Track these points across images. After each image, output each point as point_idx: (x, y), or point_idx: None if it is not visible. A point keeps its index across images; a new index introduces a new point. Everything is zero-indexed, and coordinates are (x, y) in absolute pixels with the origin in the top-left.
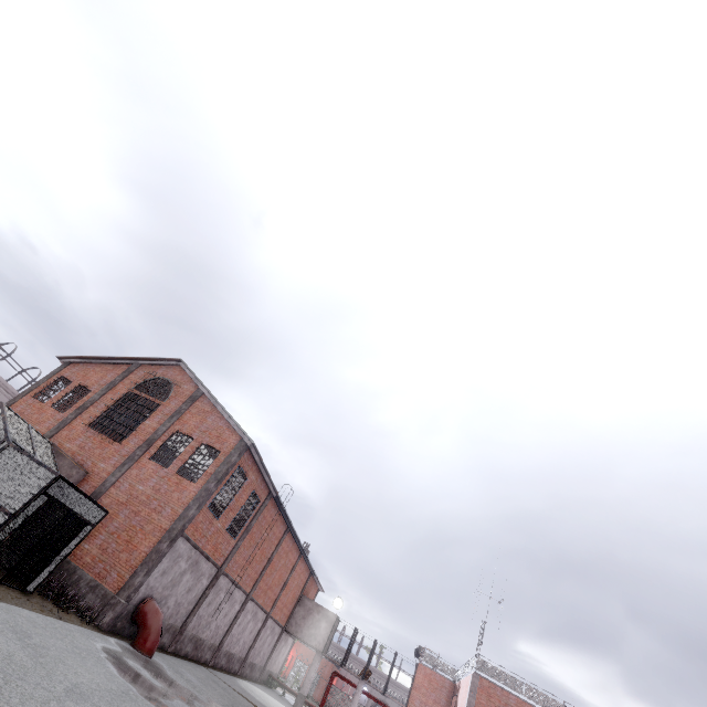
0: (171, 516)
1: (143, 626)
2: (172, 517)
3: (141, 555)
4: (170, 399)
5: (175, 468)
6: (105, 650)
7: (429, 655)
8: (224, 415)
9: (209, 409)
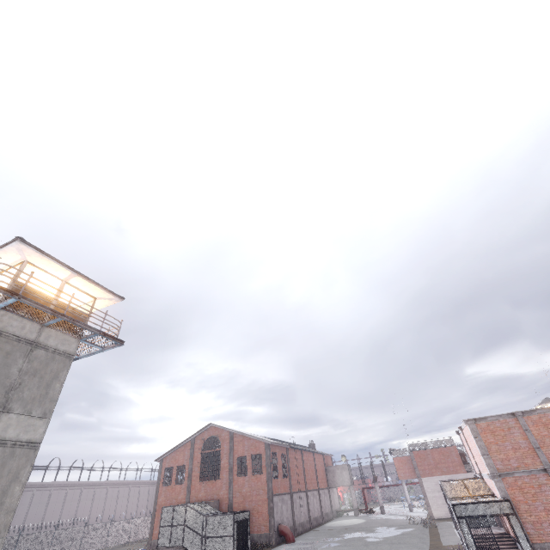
0: (264, 492)
1: (285, 535)
2: (265, 492)
3: (266, 513)
4: (222, 445)
5: (250, 473)
6: (285, 549)
7: (395, 451)
8: (250, 437)
9: (241, 438)
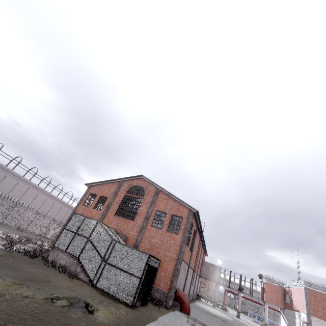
0: (175, 252)
1: (182, 303)
2: (175, 252)
3: (170, 272)
4: (146, 195)
5: (165, 229)
6: (189, 323)
7: (268, 278)
8: (176, 199)
9: (166, 197)
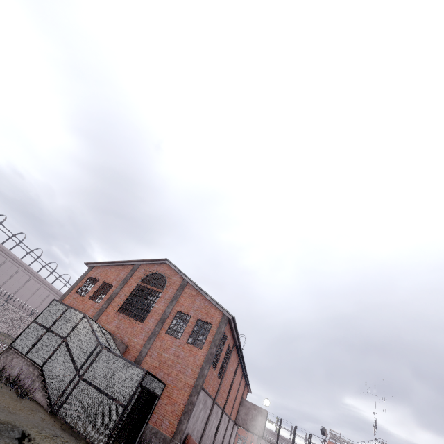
0: (192, 375)
1: None
2: (193, 376)
3: (180, 406)
4: (167, 288)
5: (184, 339)
6: None
7: (334, 435)
8: (207, 298)
9: (195, 293)
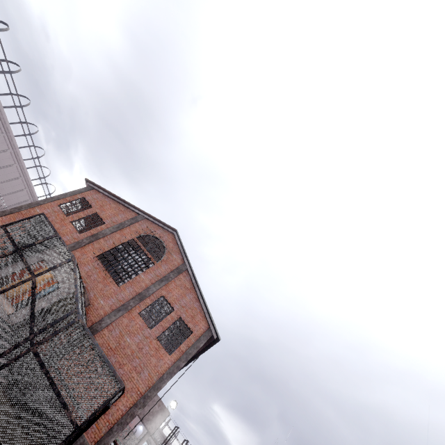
0: (147, 381)
1: None
2: (148, 382)
3: (118, 412)
4: (162, 262)
5: (156, 333)
6: None
7: None
8: (200, 300)
9: (189, 286)
